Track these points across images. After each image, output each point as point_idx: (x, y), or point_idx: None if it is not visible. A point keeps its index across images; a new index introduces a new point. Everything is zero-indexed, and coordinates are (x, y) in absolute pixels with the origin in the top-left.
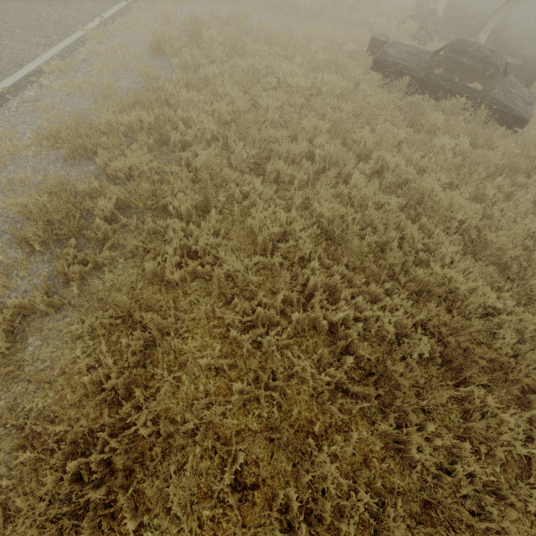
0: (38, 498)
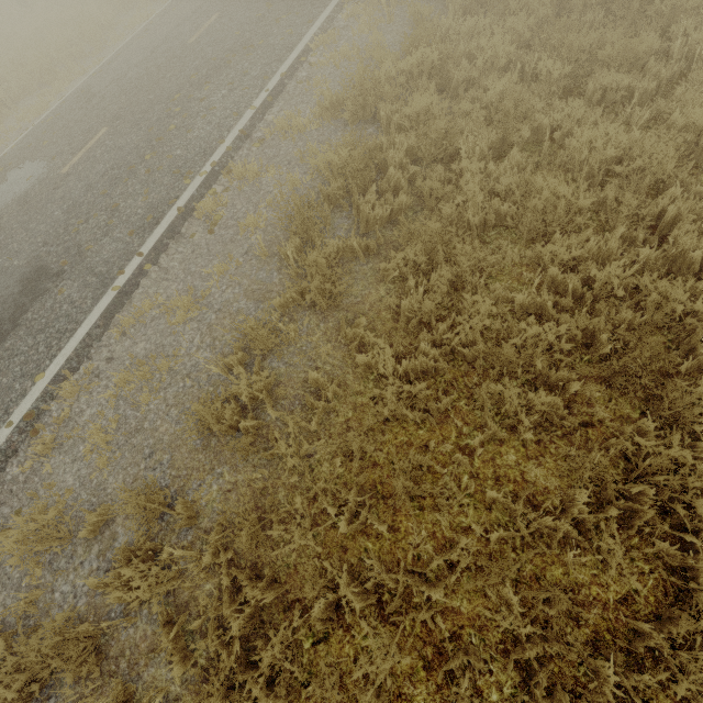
0: (368, 398)
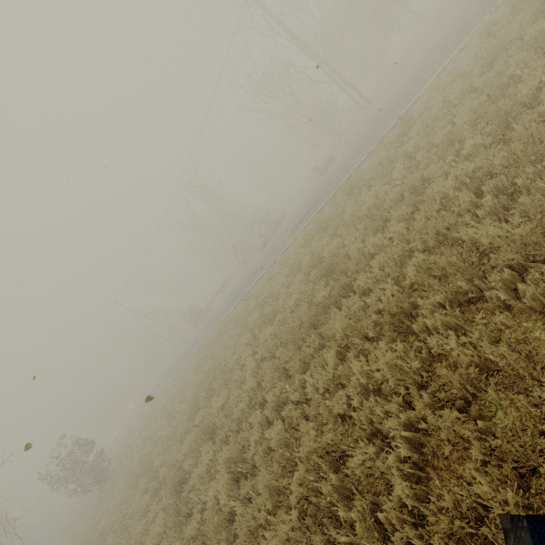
0: None
